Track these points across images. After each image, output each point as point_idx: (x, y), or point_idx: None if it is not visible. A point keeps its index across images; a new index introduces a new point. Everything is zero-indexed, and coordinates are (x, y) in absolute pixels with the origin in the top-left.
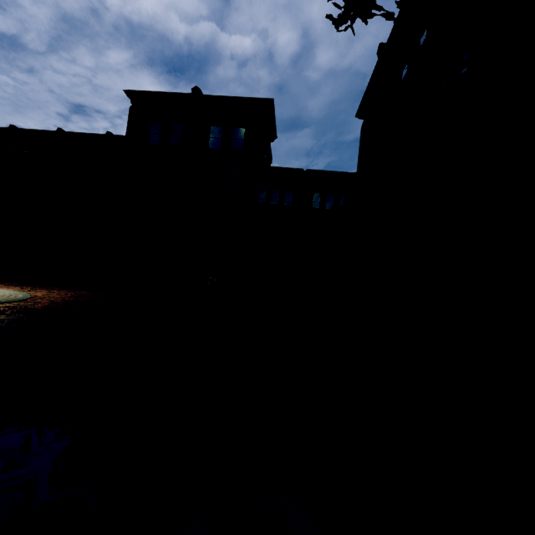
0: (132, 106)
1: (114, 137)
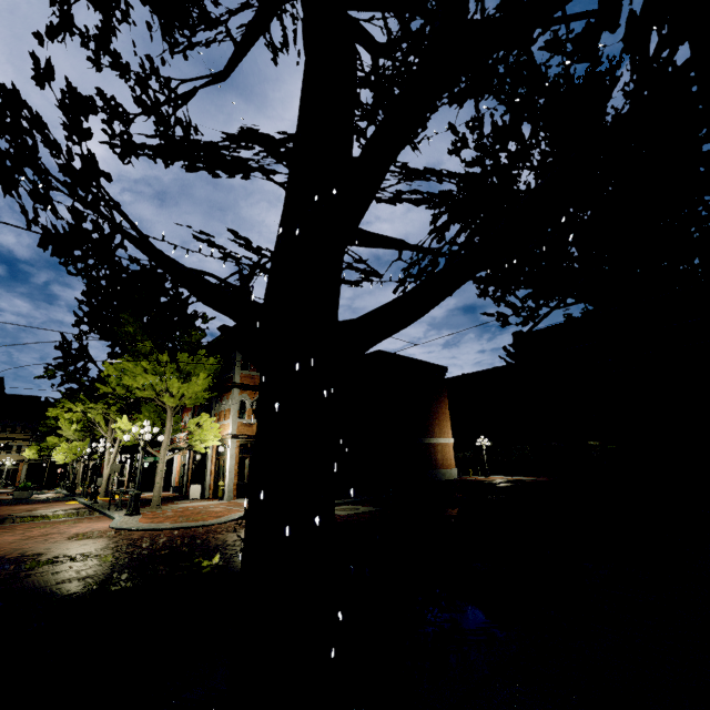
0: (514, 352)
1: (499, 369)
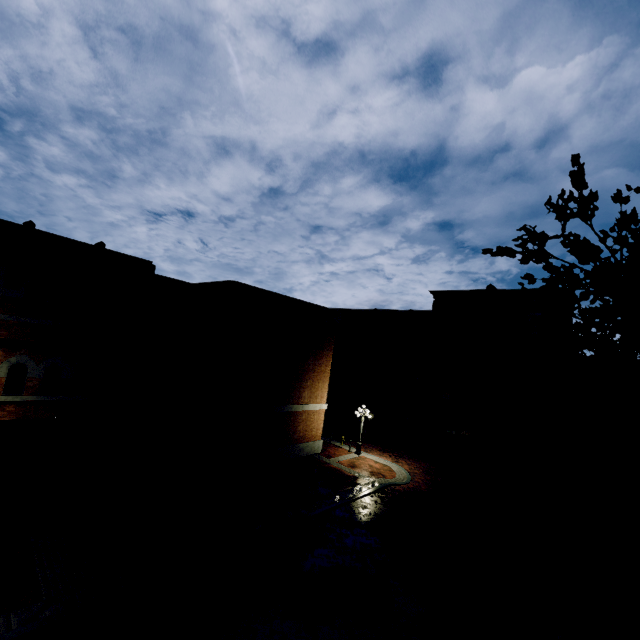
0: (434, 301)
1: (414, 313)
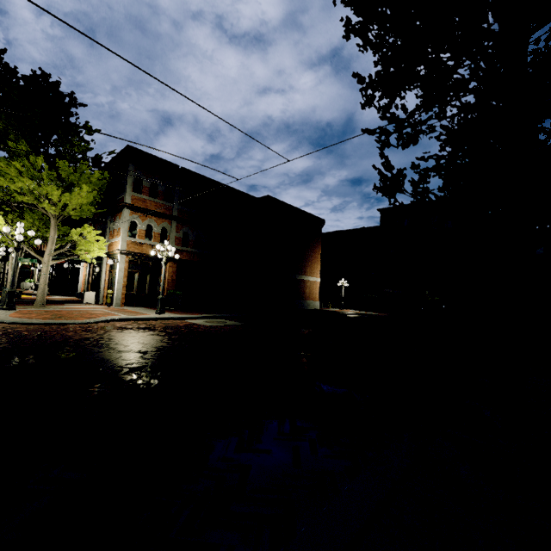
0: (381, 216)
1: (366, 229)
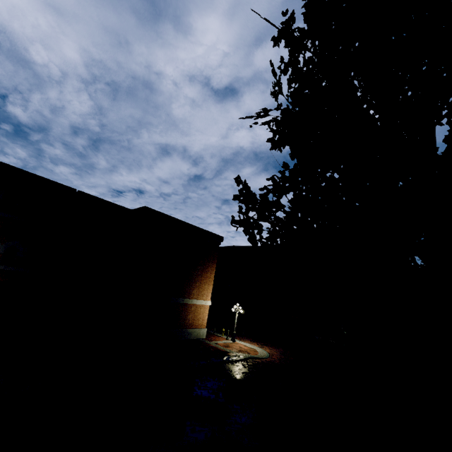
0: None
1: None
